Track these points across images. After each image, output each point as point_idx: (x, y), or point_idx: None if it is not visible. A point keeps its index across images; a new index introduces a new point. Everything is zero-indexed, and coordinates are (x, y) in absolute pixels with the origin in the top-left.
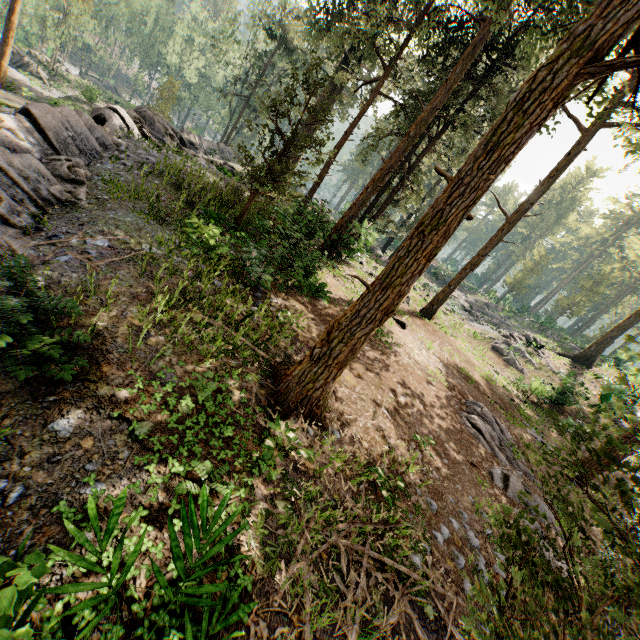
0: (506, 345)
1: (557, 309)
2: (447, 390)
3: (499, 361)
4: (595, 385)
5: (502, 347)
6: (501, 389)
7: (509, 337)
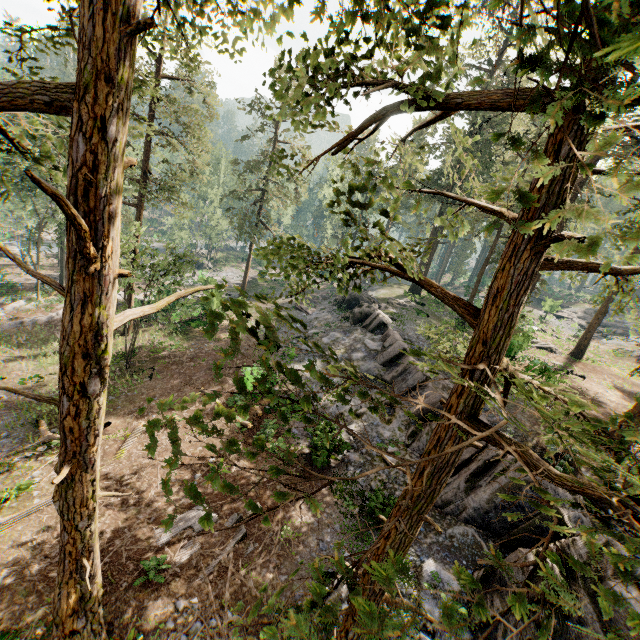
0: None
1: None
2: None
3: None
4: None
5: None
6: None
7: None
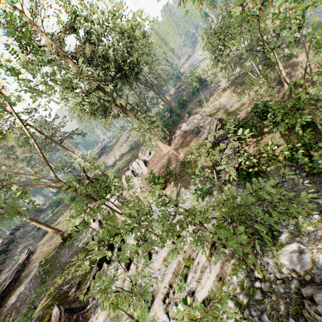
0: None
1: None
2: None
3: None
4: None
5: None
6: None
7: None
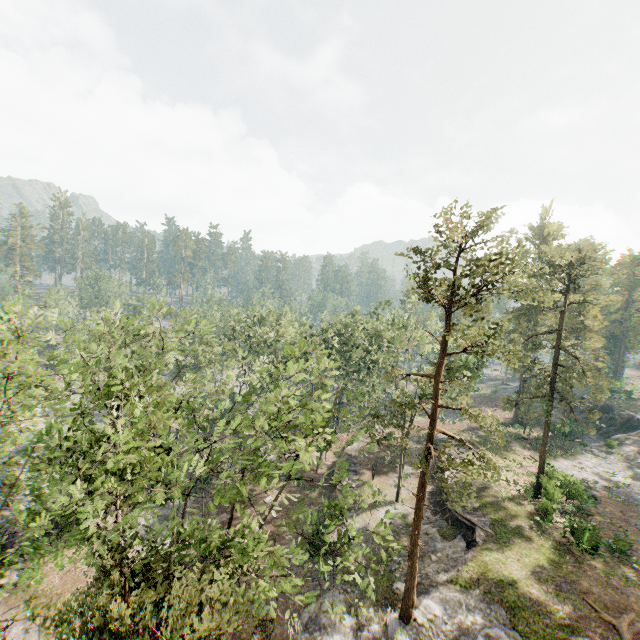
0: None
1: None
2: None
3: None
4: None
5: None
6: None
7: None
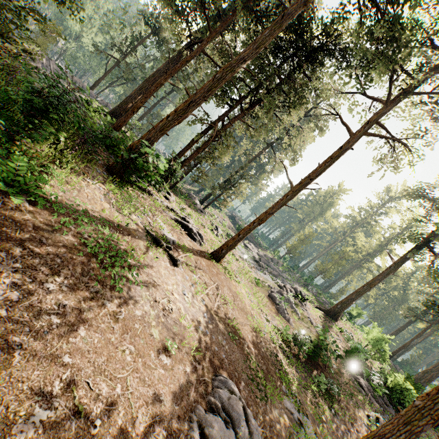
0: (279, 294)
1: (316, 271)
2: (192, 360)
3: (272, 308)
4: (340, 338)
5: (276, 296)
6: (268, 342)
7: (283, 288)
